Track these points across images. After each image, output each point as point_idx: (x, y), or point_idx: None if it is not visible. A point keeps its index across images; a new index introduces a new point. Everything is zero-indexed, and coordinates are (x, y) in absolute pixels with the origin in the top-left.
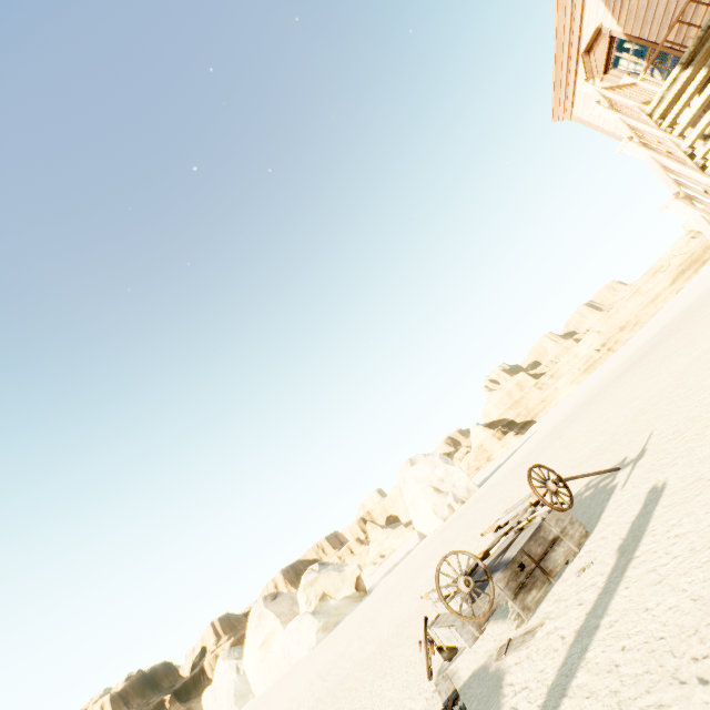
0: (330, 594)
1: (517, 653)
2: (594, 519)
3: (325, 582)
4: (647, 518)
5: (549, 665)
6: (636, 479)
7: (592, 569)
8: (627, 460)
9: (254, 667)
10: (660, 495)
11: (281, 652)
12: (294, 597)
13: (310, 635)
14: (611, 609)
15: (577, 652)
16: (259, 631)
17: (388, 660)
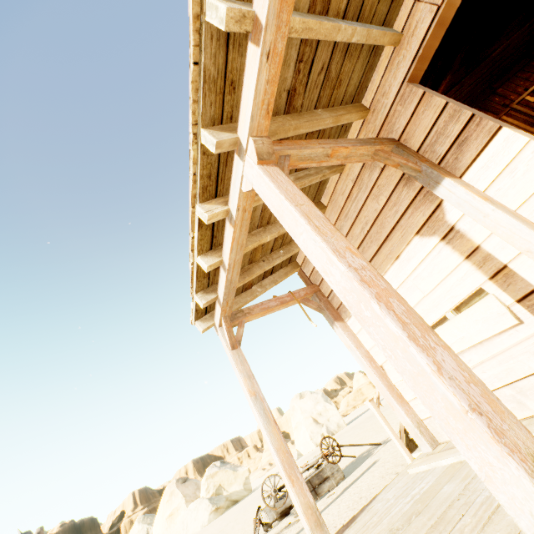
0: (224, 486)
1: (289, 528)
2: (353, 471)
3: (222, 477)
4: (361, 476)
5: (294, 532)
6: (377, 453)
7: (332, 496)
8: (387, 440)
9: (160, 532)
10: (373, 465)
11: (181, 525)
12: (198, 483)
13: (204, 515)
14: (322, 513)
15: (303, 528)
16: (168, 505)
17: (243, 532)
